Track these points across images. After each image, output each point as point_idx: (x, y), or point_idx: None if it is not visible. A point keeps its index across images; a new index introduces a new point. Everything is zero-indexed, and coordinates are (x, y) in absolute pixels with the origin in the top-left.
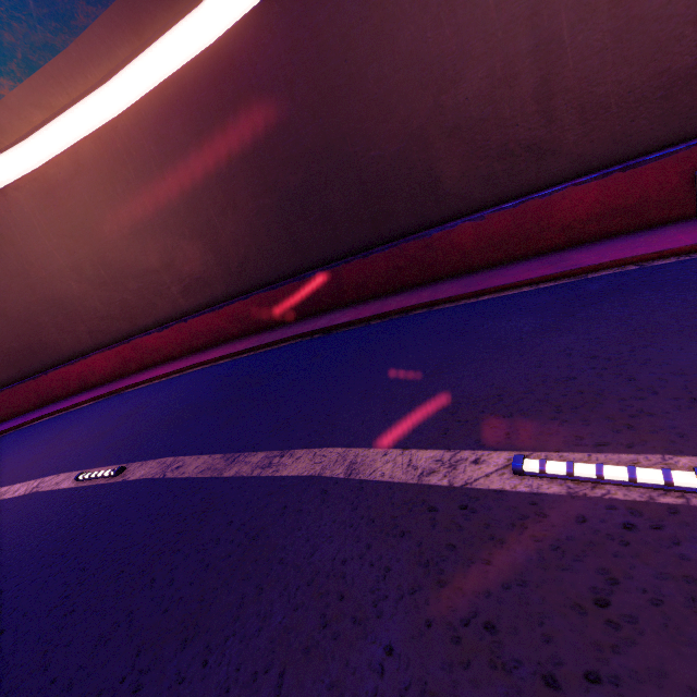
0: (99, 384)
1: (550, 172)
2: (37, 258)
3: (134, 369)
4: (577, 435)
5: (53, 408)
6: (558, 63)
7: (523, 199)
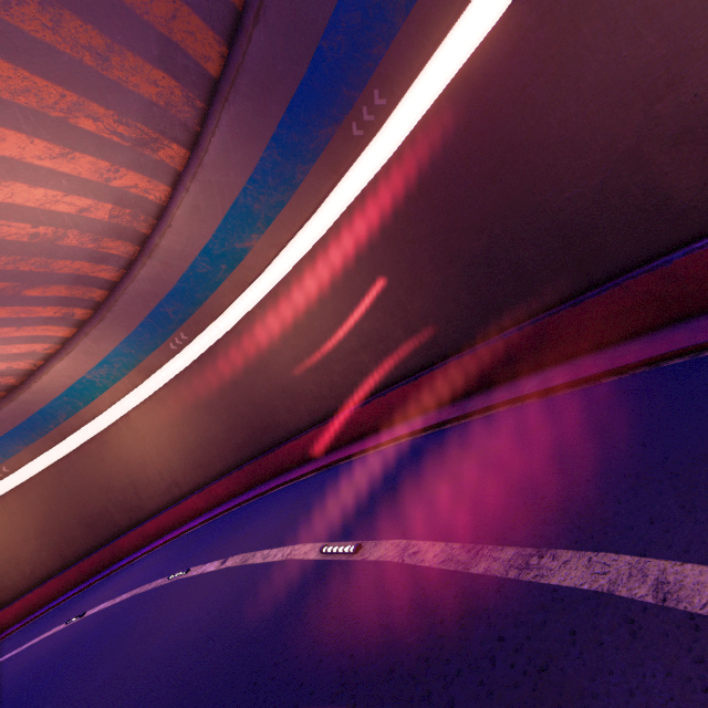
0: (316, 457)
1: None
2: (272, 356)
3: (343, 442)
4: None
5: (286, 478)
6: None
7: None
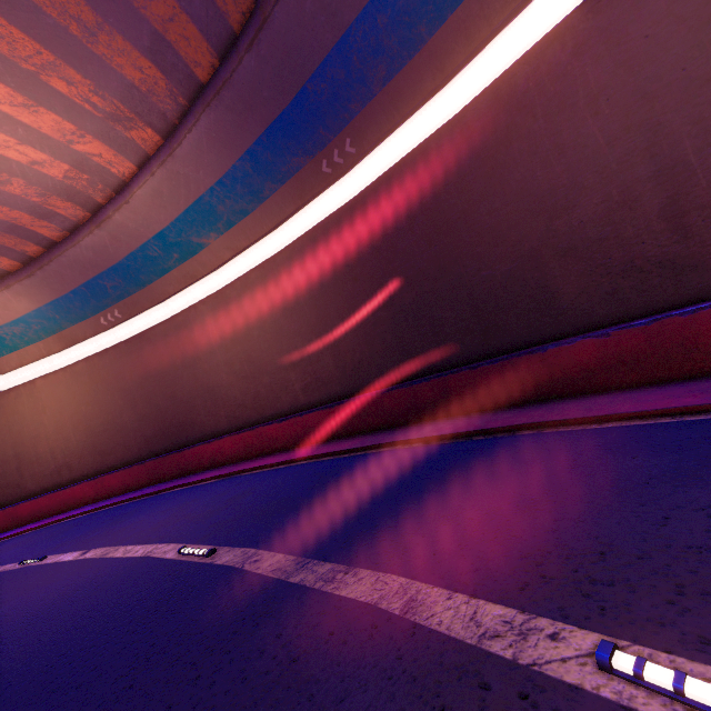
0: (224, 464)
1: (693, 288)
2: (205, 354)
3: (253, 454)
4: (703, 634)
5: (186, 480)
6: (686, 184)
7: (657, 316)
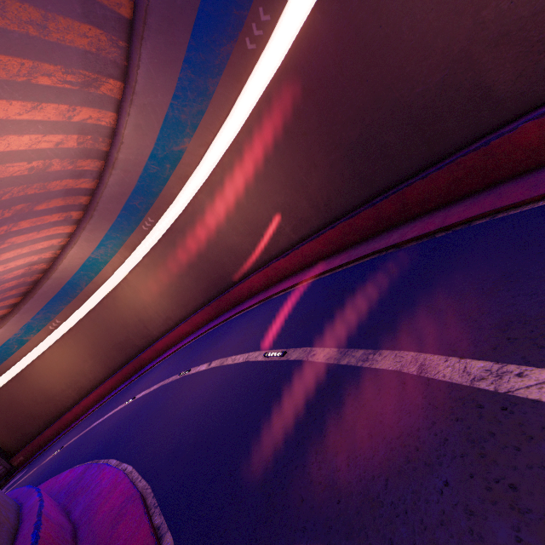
0: (258, 293)
1: None
2: (216, 227)
3: (274, 282)
4: None
5: (240, 309)
6: None
7: None
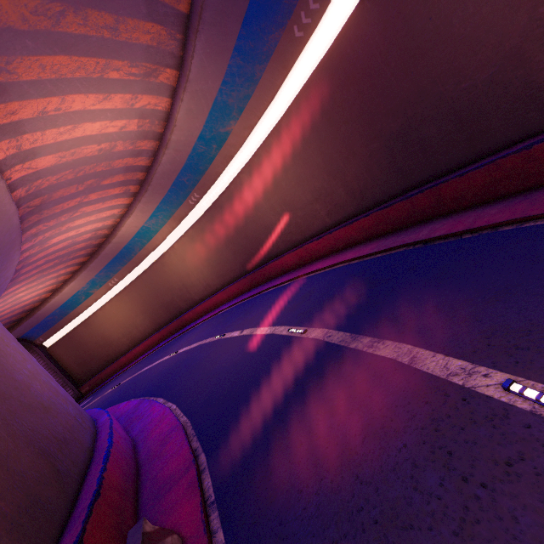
0: (290, 270)
1: None
2: (255, 206)
3: (306, 262)
4: None
5: (272, 284)
6: None
7: None
